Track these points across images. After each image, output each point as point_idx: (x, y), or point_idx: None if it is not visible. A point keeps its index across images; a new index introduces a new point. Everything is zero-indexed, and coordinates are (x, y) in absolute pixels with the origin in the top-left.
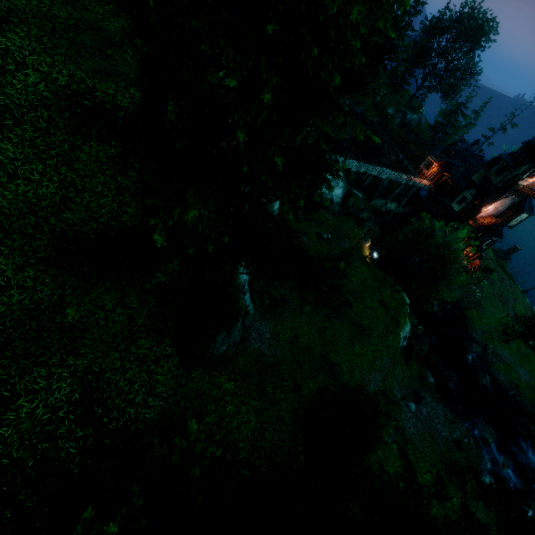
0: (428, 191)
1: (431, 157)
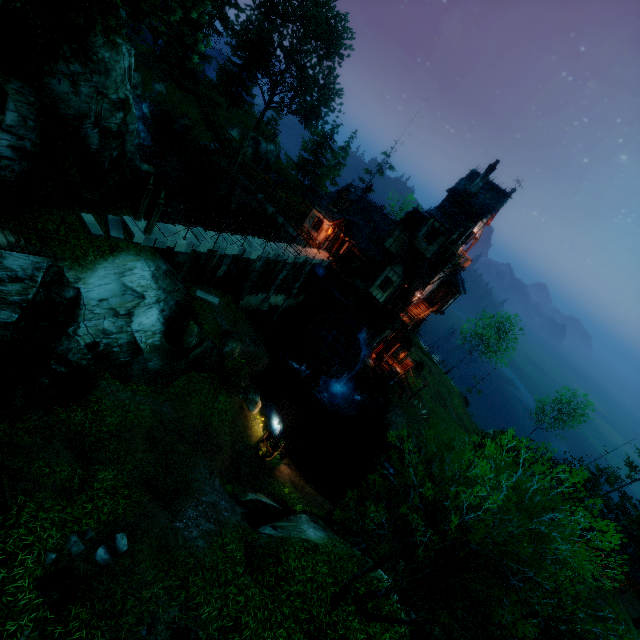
0: (326, 267)
1: (319, 211)
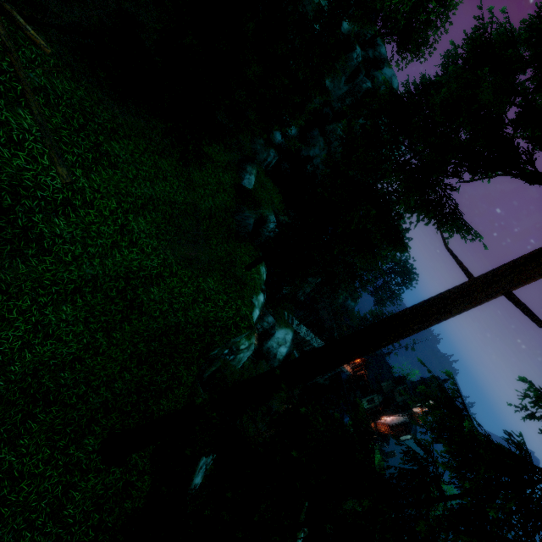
0: (347, 376)
1: None
